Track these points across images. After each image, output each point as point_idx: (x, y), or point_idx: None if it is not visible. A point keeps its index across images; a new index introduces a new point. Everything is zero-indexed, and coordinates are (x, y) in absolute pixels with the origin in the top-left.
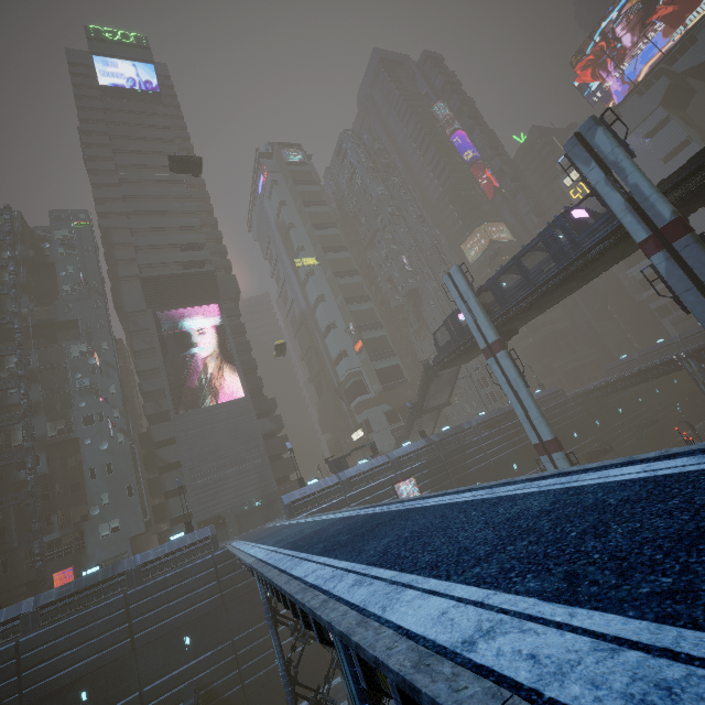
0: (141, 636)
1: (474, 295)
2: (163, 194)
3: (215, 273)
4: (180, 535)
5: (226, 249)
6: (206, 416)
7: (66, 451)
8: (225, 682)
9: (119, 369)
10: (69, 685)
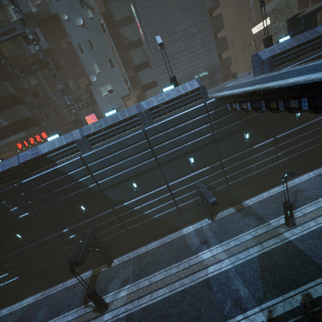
0: (161, 157)
1: None
2: None
3: None
4: (170, 88)
5: None
6: None
7: (55, 34)
8: (217, 183)
9: None
10: (124, 180)
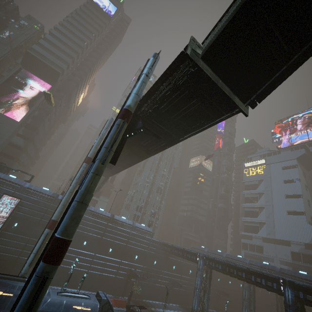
0: None
1: (103, 133)
2: (73, 39)
3: (60, 74)
4: None
5: (84, 78)
6: None
7: None
8: None
9: None
10: None
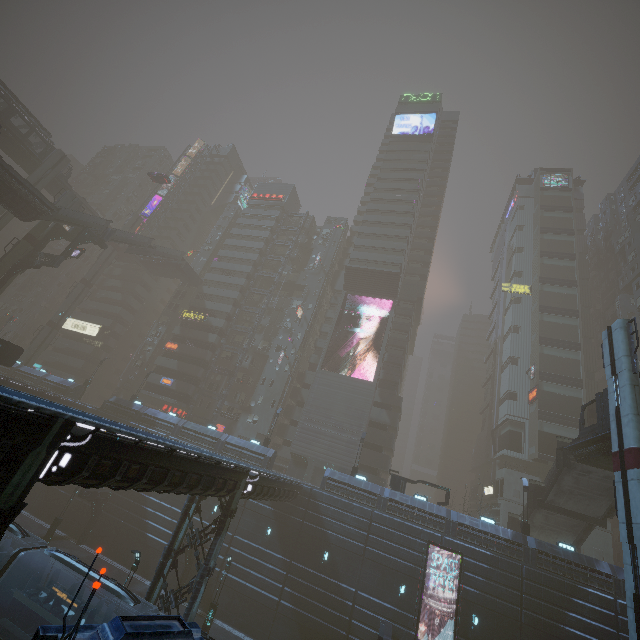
0: None
1: (630, 368)
2: (394, 210)
3: (399, 275)
4: (256, 442)
5: (429, 259)
6: (337, 381)
7: (266, 362)
8: None
9: (309, 324)
10: None
